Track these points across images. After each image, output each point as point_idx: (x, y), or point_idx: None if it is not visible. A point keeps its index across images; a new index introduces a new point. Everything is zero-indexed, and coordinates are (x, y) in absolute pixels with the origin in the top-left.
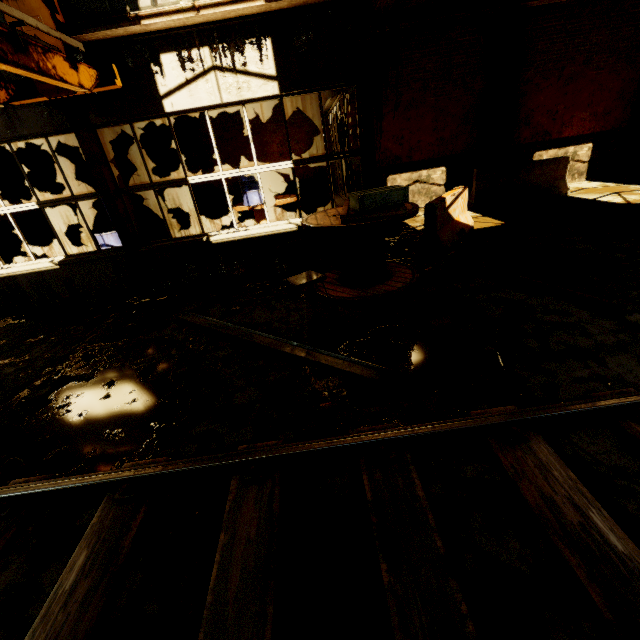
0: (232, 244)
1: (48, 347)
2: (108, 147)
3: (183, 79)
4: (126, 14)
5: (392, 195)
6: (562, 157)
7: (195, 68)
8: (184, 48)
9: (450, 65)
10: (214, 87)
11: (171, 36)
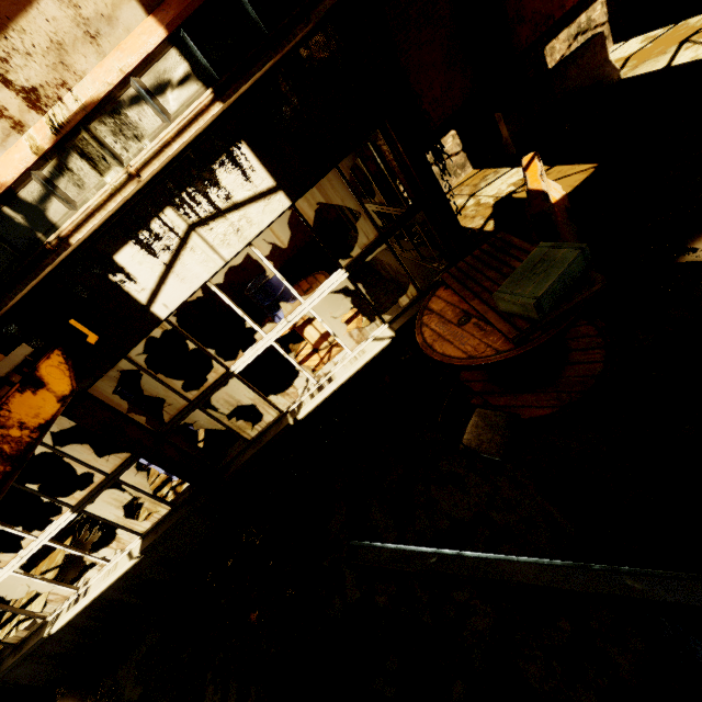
0: (324, 405)
1: (219, 693)
2: (110, 394)
3: (160, 267)
4: (44, 247)
5: (570, 270)
6: (595, 37)
7: (167, 244)
8: (138, 229)
9: (401, 6)
10: (205, 250)
11: (112, 225)
